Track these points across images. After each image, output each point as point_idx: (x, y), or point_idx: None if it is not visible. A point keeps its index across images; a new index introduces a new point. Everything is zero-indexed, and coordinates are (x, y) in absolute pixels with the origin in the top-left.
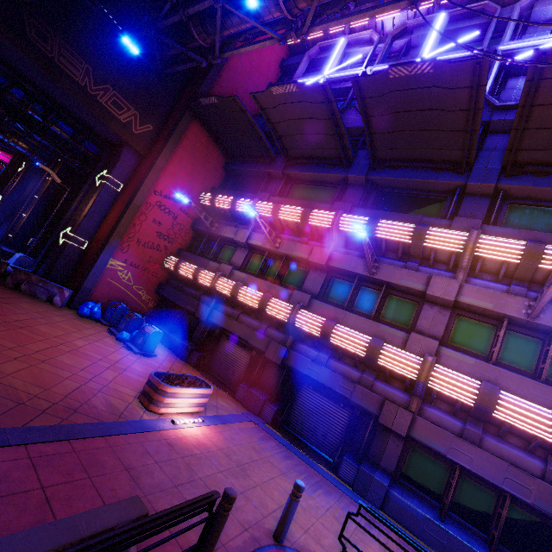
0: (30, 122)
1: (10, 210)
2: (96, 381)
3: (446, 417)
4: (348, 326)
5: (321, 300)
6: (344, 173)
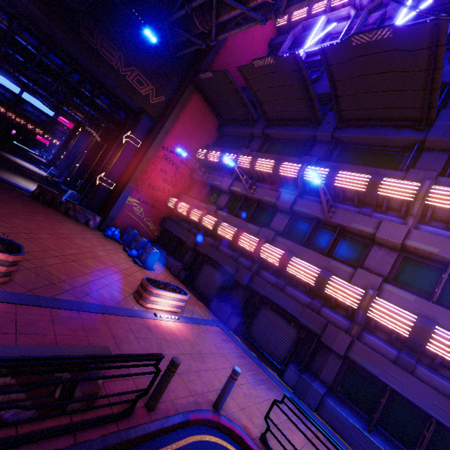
0: (83, 97)
1: (70, 161)
2: (106, 279)
3: (383, 345)
4: (304, 259)
5: (284, 237)
6: (313, 132)
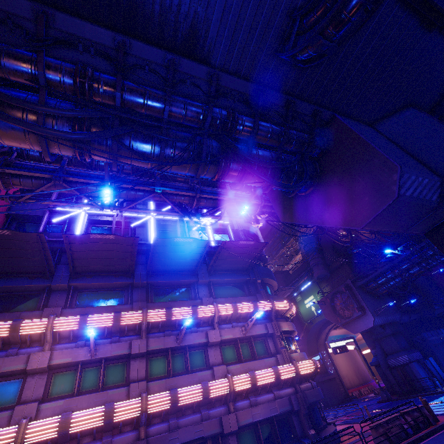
0: None
1: None
2: None
3: (243, 402)
4: (181, 386)
5: (150, 380)
6: (130, 281)
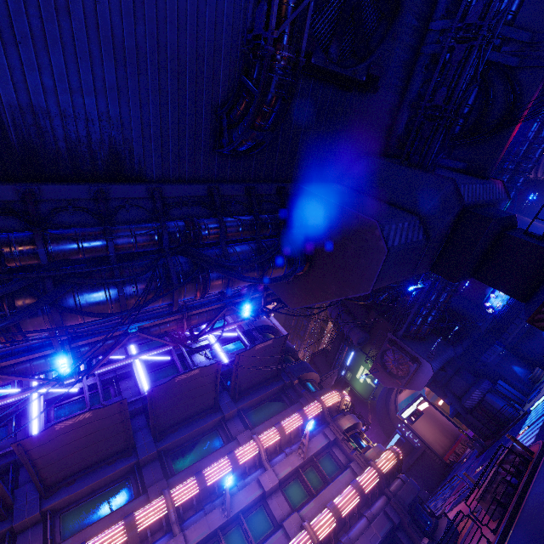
0: None
1: None
2: None
3: None
4: None
5: None
6: (133, 460)
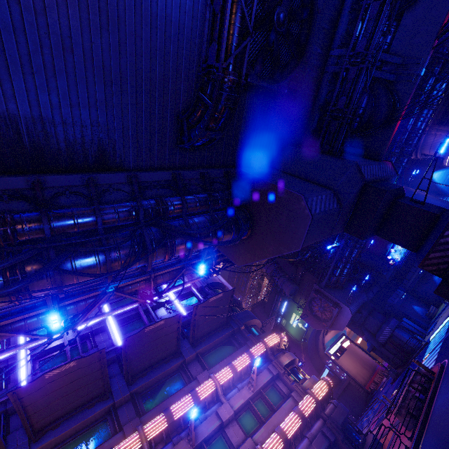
0: None
1: None
2: None
3: None
4: None
5: None
6: (110, 403)
